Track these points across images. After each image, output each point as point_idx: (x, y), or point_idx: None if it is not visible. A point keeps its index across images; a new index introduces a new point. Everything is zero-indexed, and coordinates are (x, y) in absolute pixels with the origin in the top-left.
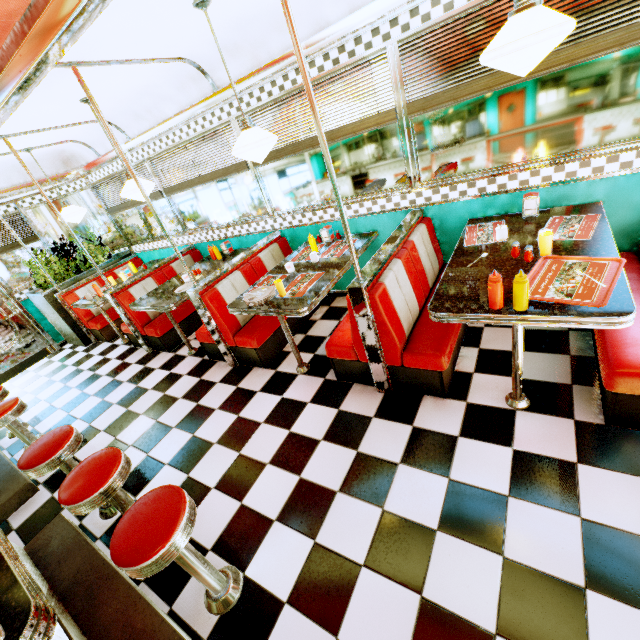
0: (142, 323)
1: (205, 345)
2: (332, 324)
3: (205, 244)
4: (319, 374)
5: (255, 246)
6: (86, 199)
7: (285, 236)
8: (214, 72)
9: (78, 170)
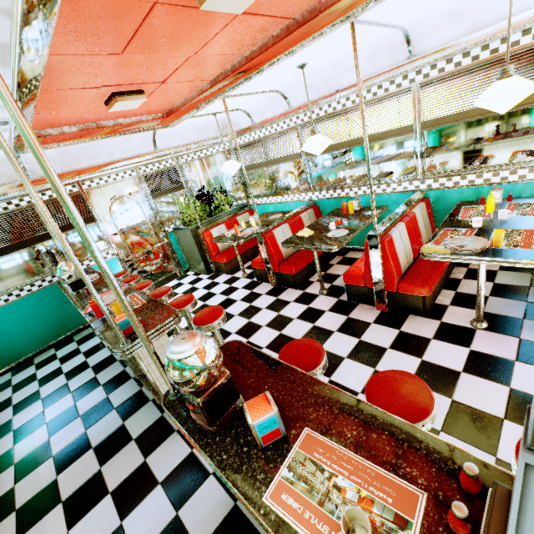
0: (278, 261)
1: (350, 287)
2: (485, 285)
3: (328, 201)
4: (507, 332)
5: (409, 202)
6: (223, 159)
7: (428, 197)
8: (419, 40)
9: (230, 135)
